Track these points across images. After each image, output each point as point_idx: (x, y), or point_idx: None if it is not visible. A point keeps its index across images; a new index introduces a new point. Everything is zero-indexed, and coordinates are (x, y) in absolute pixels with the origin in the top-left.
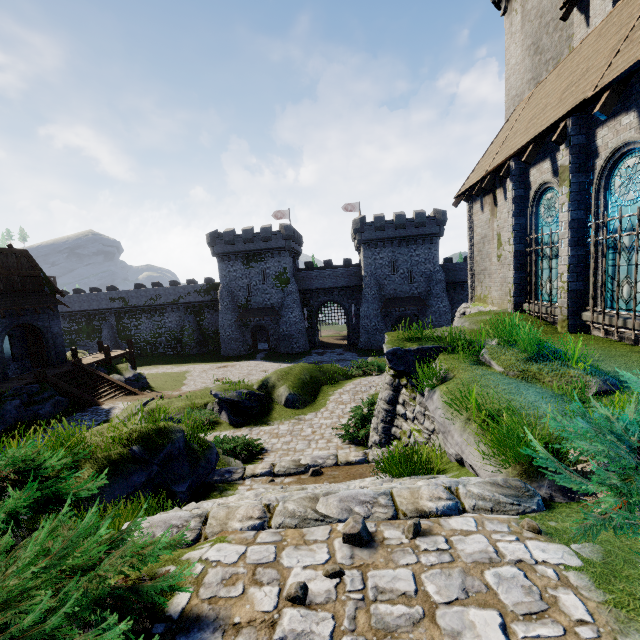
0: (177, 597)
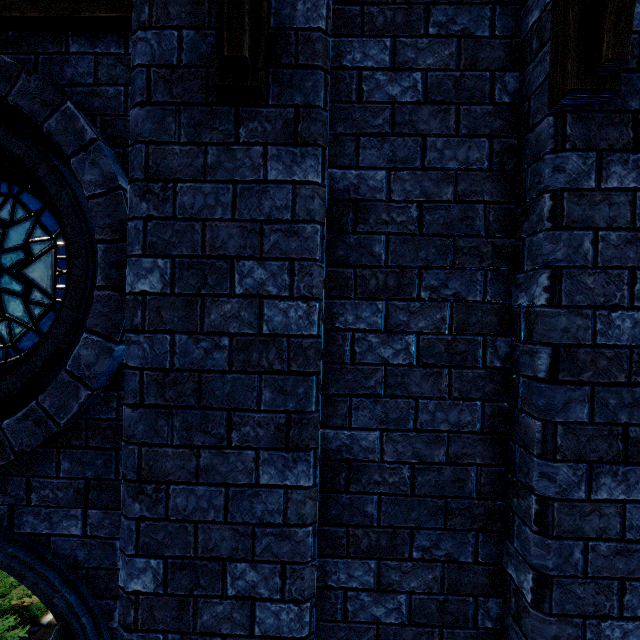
0: (49, 614)
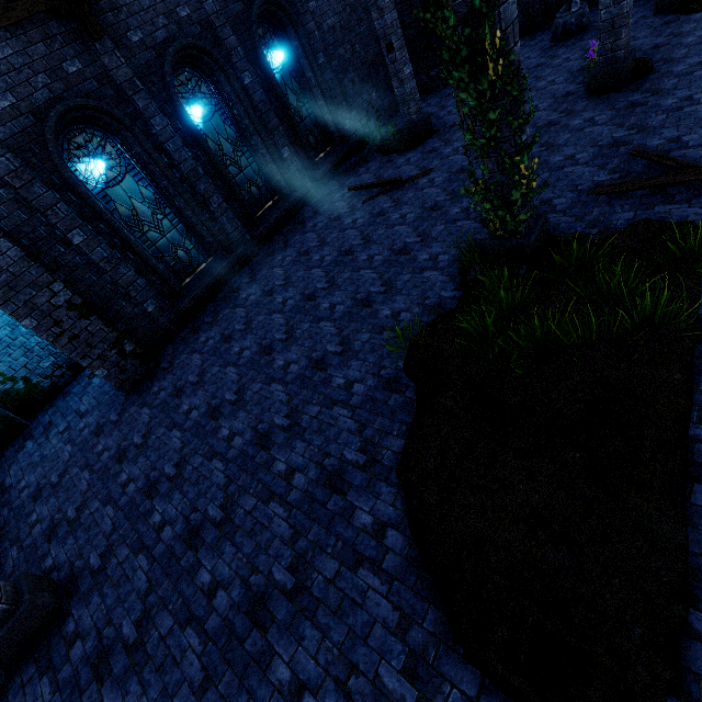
0: None
